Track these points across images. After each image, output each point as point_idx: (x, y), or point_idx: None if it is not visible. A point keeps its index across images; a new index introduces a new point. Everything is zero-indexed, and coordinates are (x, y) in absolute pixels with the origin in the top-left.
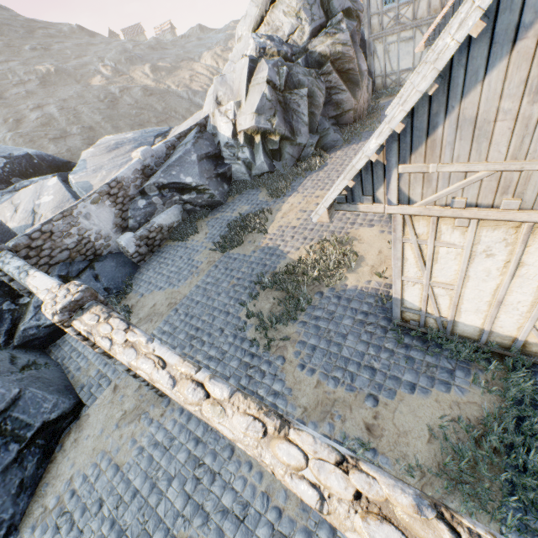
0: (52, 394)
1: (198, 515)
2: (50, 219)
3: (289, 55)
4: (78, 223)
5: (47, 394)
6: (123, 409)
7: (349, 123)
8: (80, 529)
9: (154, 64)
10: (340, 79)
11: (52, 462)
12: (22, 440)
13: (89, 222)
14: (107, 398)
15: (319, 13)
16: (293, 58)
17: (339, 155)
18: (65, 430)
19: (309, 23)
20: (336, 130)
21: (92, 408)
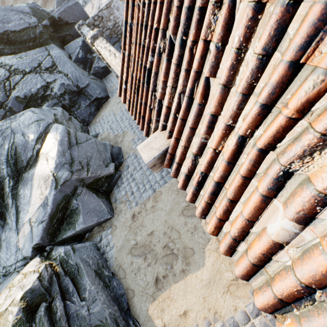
0: (99, 89)
1: (130, 127)
2: (101, 9)
3: None
4: (113, 13)
5: (97, 88)
6: (120, 100)
7: None
8: (103, 126)
9: None
10: None
11: (99, 112)
12: (90, 100)
13: (118, 13)
14: (116, 96)
15: None
16: None
17: None
18: (103, 104)
19: None
20: None
21: (111, 99)
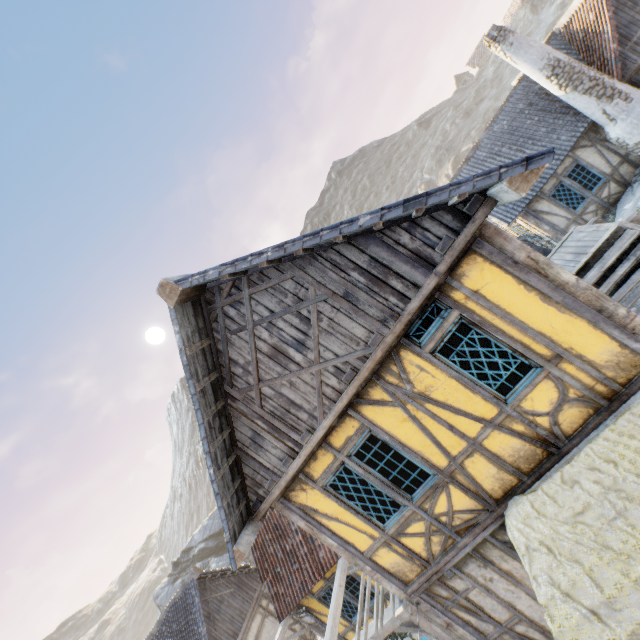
0: None
1: None
2: None
3: None
4: None
5: None
6: None
7: None
8: None
9: (457, 153)
10: None
11: None
12: None
13: None
14: None
15: None
16: None
17: None
18: None
19: None
20: None
21: None
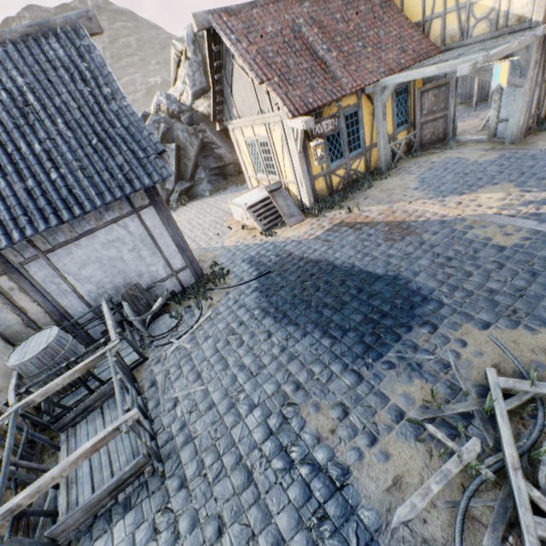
0: None
1: None
2: None
3: (176, 112)
4: None
5: None
6: None
7: (233, 175)
8: None
9: None
10: (215, 137)
11: None
12: None
13: None
14: None
15: (201, 79)
16: (181, 115)
17: (192, 204)
18: None
19: (191, 88)
20: (213, 181)
21: None
